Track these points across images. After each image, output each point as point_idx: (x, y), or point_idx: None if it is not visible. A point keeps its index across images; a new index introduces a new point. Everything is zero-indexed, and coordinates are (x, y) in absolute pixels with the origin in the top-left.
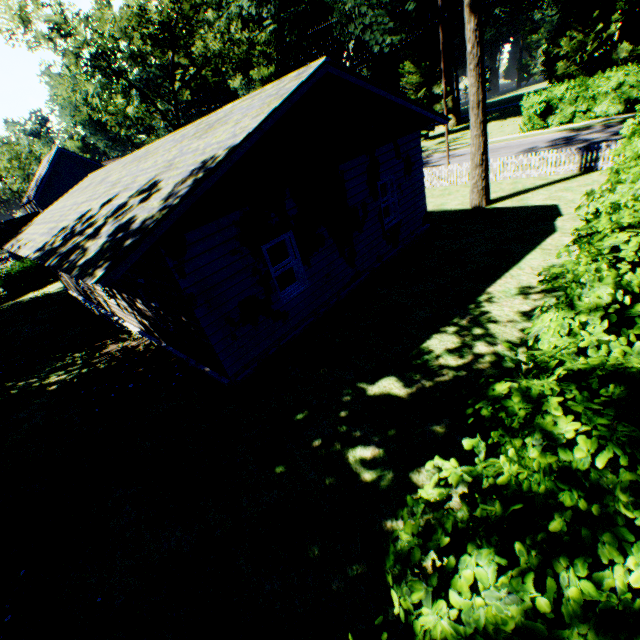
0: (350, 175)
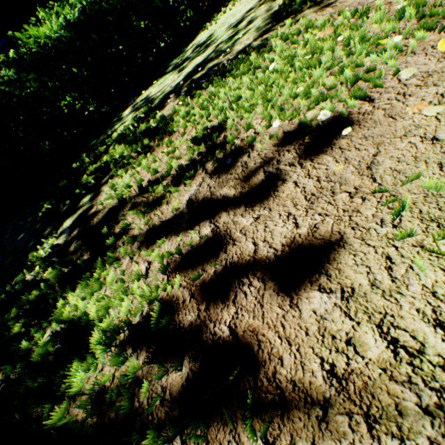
0: None
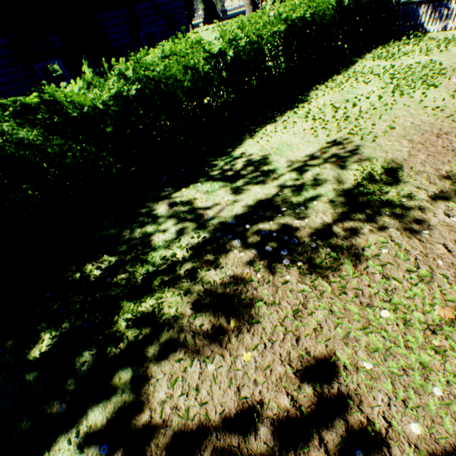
0: (109, 23)
